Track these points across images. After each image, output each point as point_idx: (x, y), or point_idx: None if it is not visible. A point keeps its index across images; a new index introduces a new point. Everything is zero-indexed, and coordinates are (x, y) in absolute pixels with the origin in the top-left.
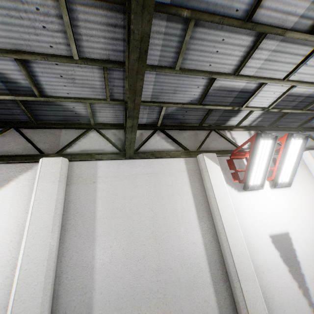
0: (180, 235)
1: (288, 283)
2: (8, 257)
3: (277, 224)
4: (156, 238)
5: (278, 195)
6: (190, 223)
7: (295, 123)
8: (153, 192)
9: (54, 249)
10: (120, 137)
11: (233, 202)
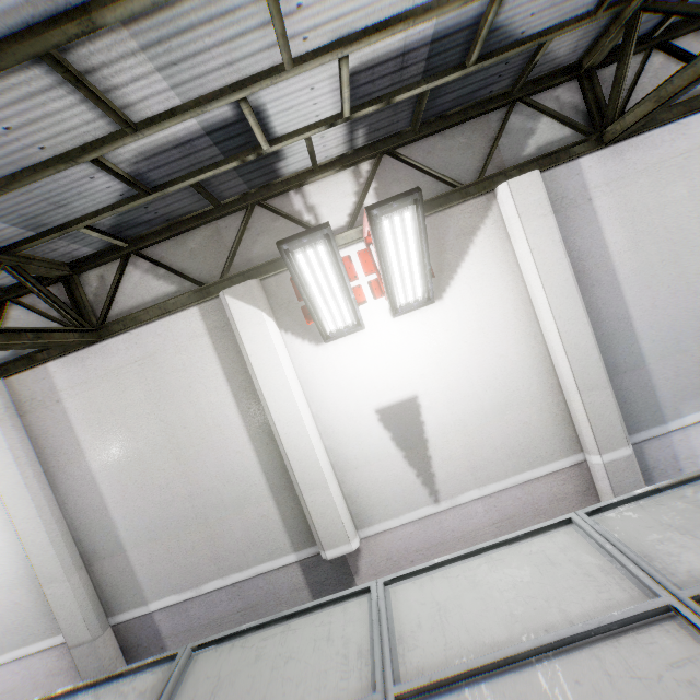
0: (214, 446)
1: (399, 474)
2: (6, 516)
3: (395, 388)
4: (178, 458)
5: (409, 325)
6: (228, 425)
7: (496, 86)
8: (156, 391)
9: (45, 503)
10: (65, 300)
11: (305, 370)
